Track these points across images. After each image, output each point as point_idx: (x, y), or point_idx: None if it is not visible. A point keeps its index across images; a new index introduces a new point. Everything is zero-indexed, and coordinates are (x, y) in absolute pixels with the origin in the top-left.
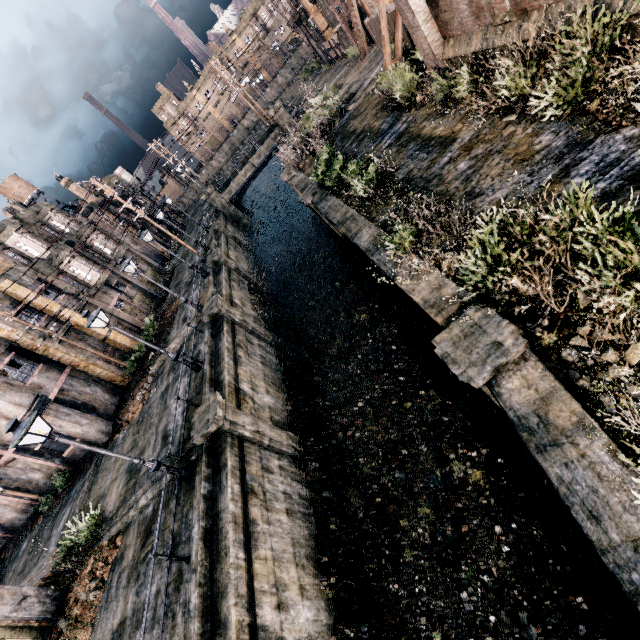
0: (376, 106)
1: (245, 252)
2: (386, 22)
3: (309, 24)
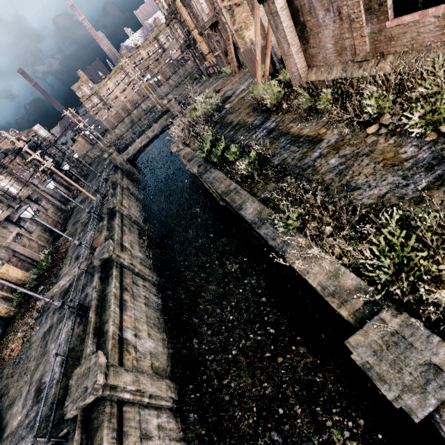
0: (248, 107)
1: (136, 200)
2: (260, 51)
3: (196, 48)
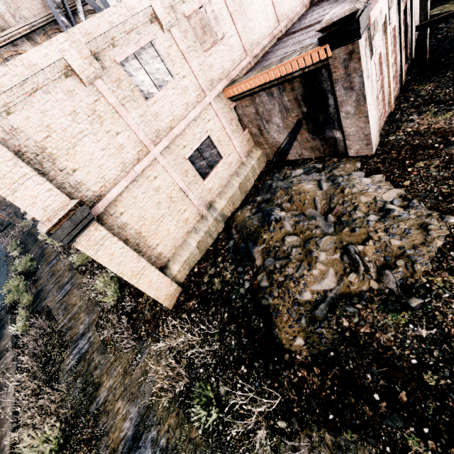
0: None
1: None
2: None
3: None
